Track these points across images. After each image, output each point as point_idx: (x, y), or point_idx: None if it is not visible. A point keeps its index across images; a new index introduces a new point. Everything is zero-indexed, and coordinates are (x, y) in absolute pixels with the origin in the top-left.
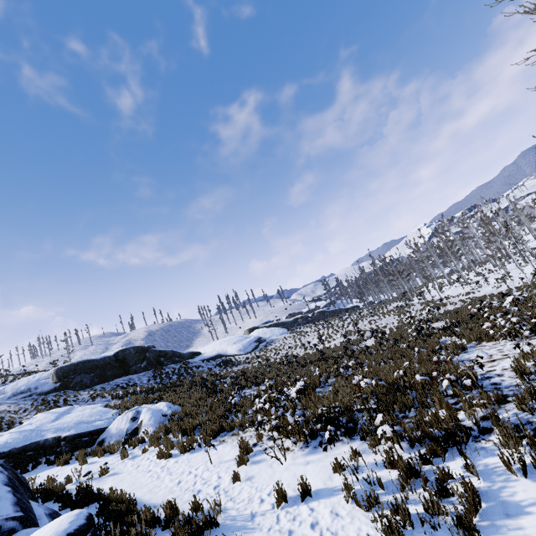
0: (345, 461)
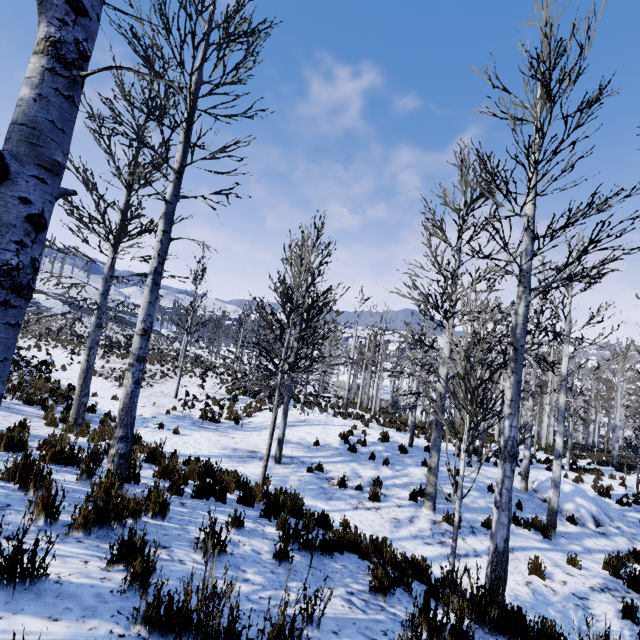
0: (21, 342)
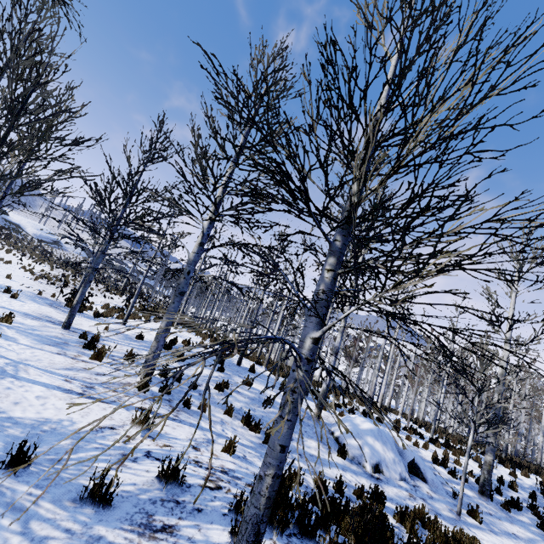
0: (0, 247)
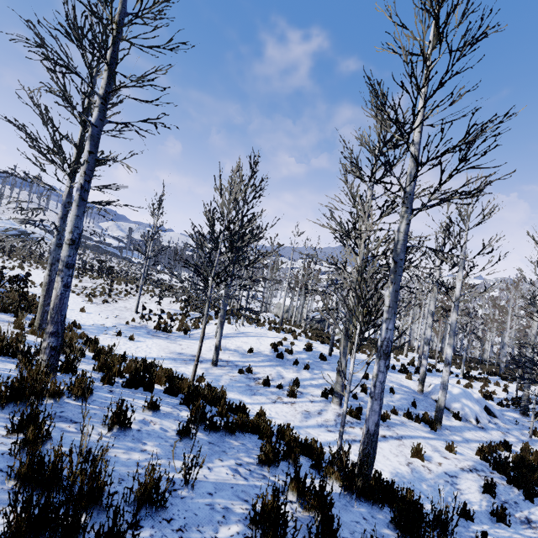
0: (7, 263)
